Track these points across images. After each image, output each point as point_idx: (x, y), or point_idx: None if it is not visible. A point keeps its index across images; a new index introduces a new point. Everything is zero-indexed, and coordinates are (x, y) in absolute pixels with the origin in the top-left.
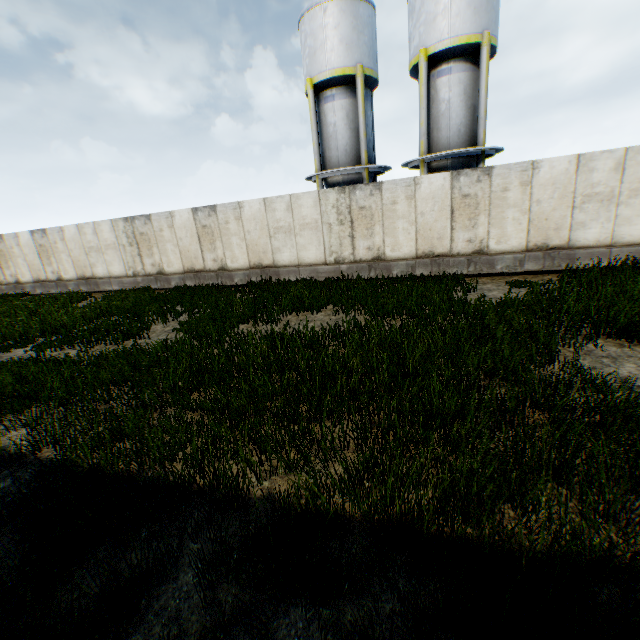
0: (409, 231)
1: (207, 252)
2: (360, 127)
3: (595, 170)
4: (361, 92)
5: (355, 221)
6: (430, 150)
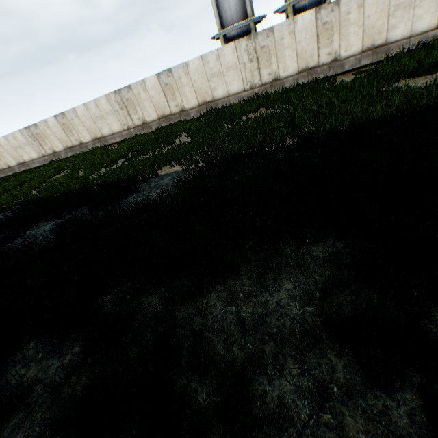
0: (292, 57)
1: (171, 102)
2: None
3: None
4: None
5: (259, 58)
6: None
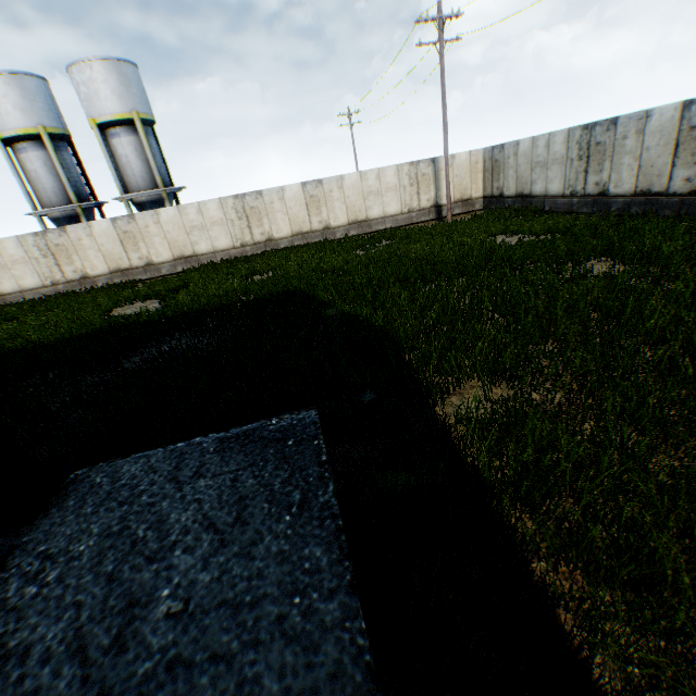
0: (99, 257)
1: None
2: (61, 174)
3: (190, 214)
4: (51, 147)
5: (57, 254)
6: (128, 190)
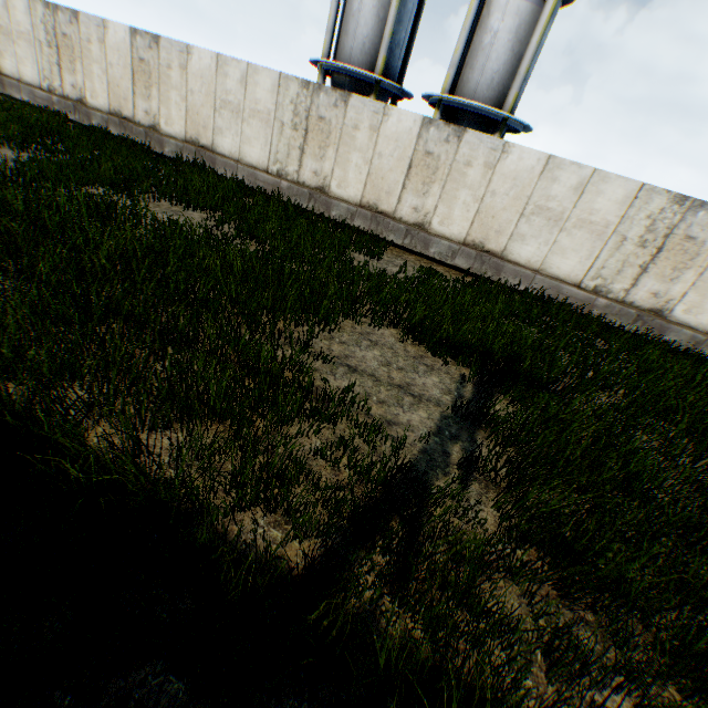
0: (361, 171)
1: (140, 98)
2: (388, 20)
3: (558, 182)
4: None
5: (310, 132)
6: (455, 91)
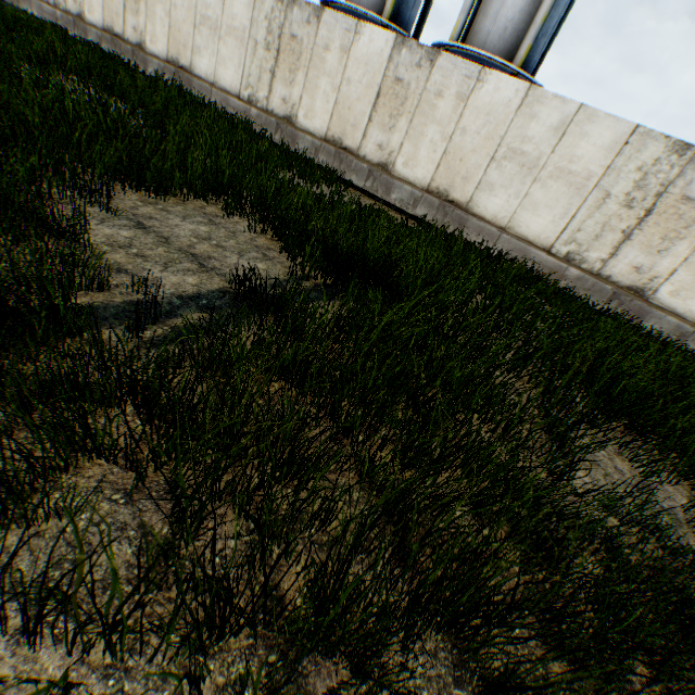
0: (329, 99)
1: (130, 14)
2: None
3: (537, 120)
4: None
5: (282, 54)
6: (465, 43)
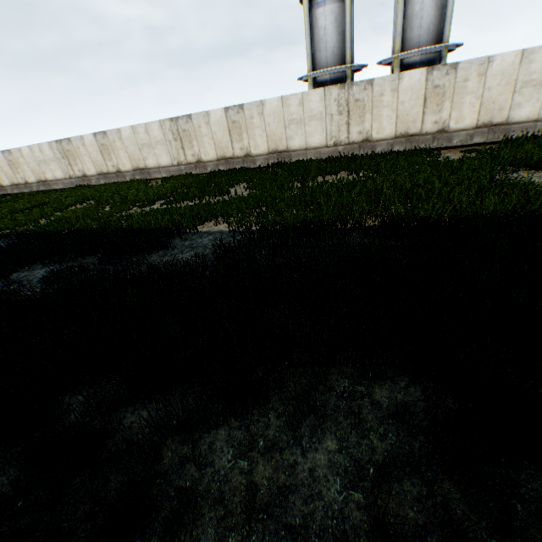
0: (391, 117)
1: (236, 143)
2: (346, 30)
3: (533, 62)
4: None
5: (351, 112)
6: (403, 49)
